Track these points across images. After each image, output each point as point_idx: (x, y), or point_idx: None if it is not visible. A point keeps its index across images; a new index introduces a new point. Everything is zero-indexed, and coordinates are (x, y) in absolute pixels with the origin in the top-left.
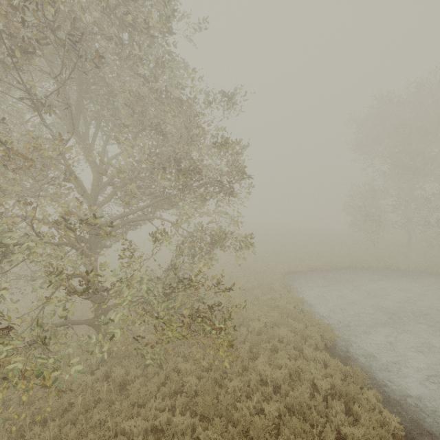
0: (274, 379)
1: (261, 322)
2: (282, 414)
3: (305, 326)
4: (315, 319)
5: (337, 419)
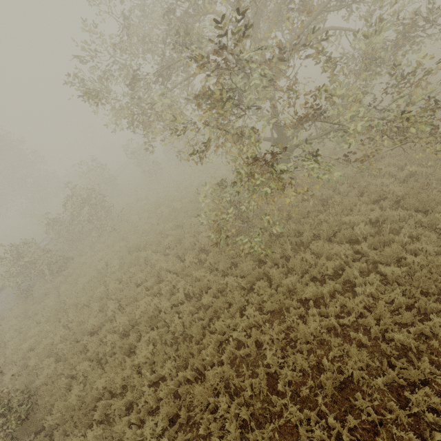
0: None
1: None
2: None
3: None
4: None
5: None
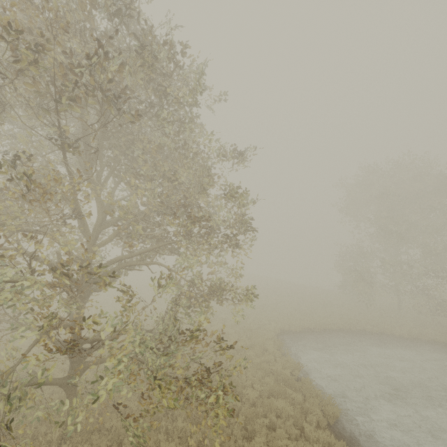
0: None
1: (256, 391)
2: None
3: (304, 397)
4: (315, 389)
5: None
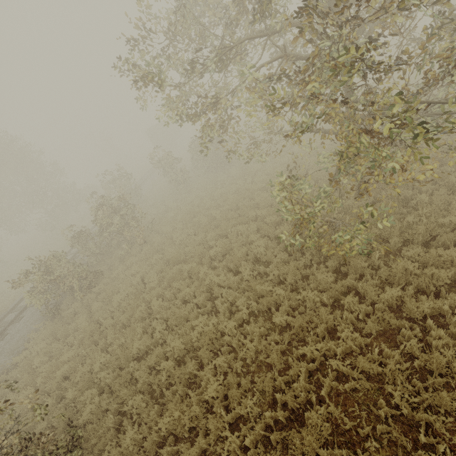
0: None
1: None
2: None
3: None
4: None
5: None
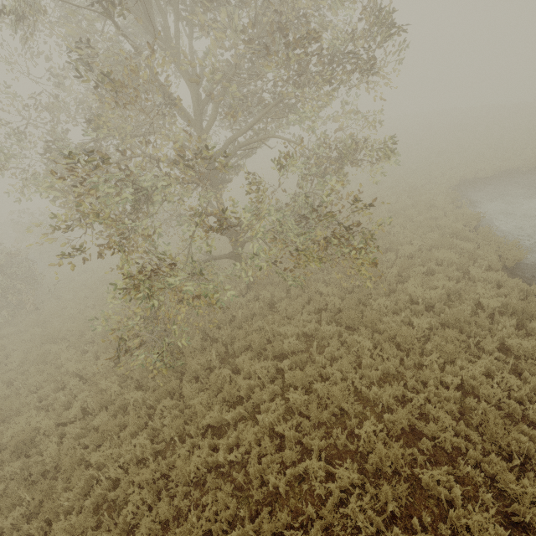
0: (427, 299)
1: (414, 246)
2: (434, 328)
3: (477, 246)
4: (495, 237)
5: (502, 332)
